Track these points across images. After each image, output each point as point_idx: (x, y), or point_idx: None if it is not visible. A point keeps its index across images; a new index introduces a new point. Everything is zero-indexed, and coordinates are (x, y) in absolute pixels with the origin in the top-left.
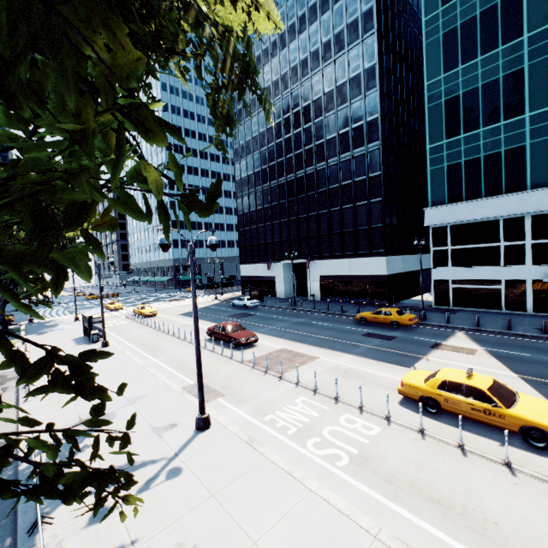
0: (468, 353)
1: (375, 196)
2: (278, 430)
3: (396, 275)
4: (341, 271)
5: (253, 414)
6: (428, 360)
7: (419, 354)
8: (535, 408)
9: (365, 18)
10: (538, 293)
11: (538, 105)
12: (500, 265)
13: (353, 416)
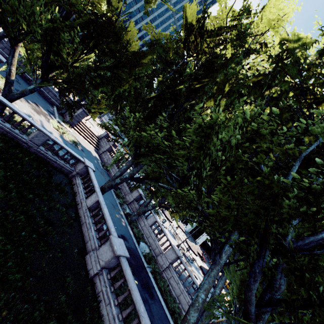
0: None
1: None
2: None
3: None
4: None
5: None
6: None
7: None
8: None
9: None
10: None
11: None
12: None
13: None
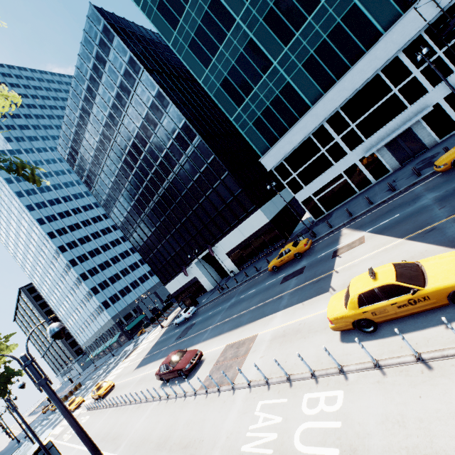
0: (360, 243)
1: (222, 173)
2: None
3: (276, 216)
4: (238, 240)
5: None
6: (338, 272)
7: (328, 272)
8: (443, 269)
9: (131, 65)
10: (369, 166)
11: (277, 54)
12: (333, 165)
13: (312, 393)
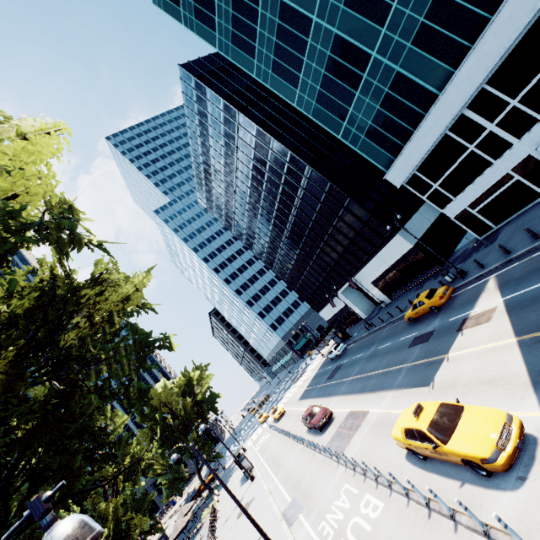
0: (485, 320)
1: (343, 200)
2: (323, 539)
3: (424, 235)
4: (381, 269)
5: (314, 526)
6: (447, 361)
7: (443, 354)
8: (466, 432)
9: (227, 111)
10: None
11: (373, 41)
12: (492, 163)
13: (370, 495)
